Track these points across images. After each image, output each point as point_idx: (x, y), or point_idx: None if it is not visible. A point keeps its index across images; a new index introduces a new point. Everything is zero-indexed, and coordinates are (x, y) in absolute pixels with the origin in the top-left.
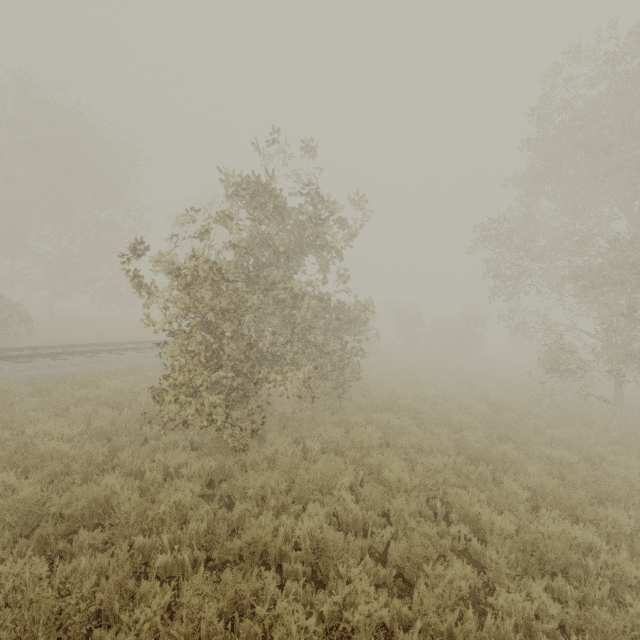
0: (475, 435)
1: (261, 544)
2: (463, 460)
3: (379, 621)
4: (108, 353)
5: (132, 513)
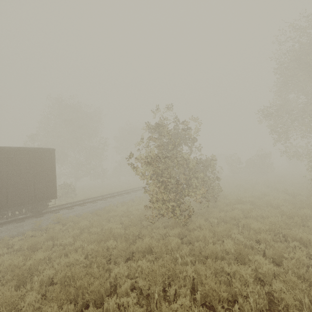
0: (286, 208)
1: (214, 253)
2: (285, 218)
3: (273, 272)
4: (109, 198)
5: (162, 247)
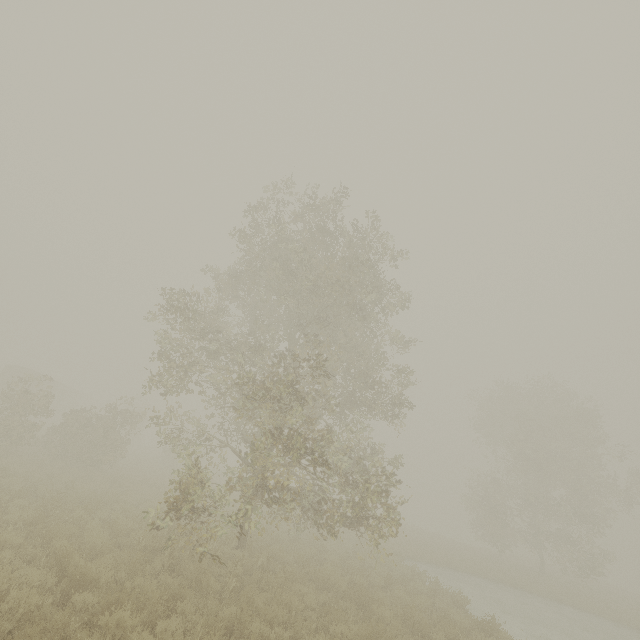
0: None
1: None
2: None
3: None
4: None
5: None
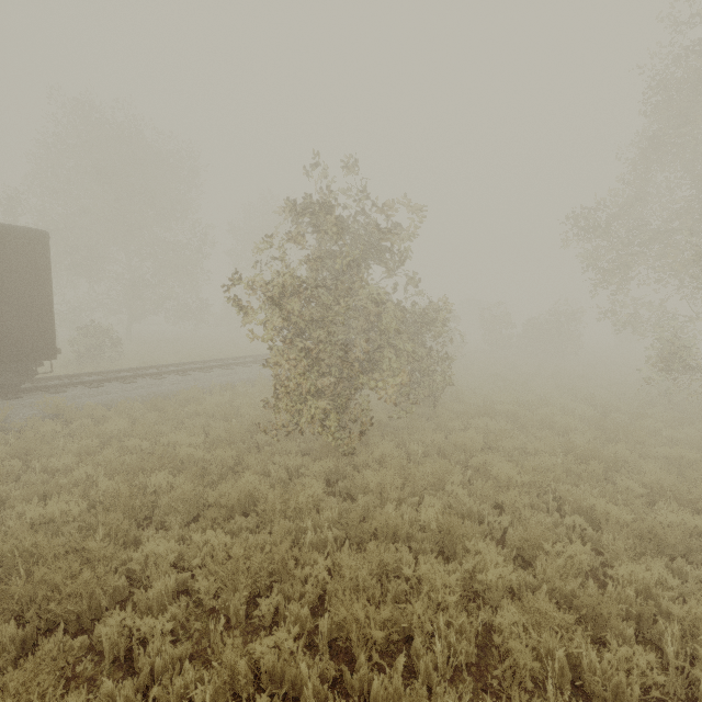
0: (582, 437)
1: (392, 526)
2: (572, 460)
3: (508, 584)
4: (198, 371)
5: (277, 502)
